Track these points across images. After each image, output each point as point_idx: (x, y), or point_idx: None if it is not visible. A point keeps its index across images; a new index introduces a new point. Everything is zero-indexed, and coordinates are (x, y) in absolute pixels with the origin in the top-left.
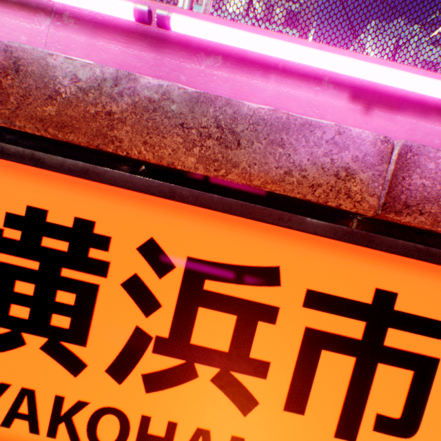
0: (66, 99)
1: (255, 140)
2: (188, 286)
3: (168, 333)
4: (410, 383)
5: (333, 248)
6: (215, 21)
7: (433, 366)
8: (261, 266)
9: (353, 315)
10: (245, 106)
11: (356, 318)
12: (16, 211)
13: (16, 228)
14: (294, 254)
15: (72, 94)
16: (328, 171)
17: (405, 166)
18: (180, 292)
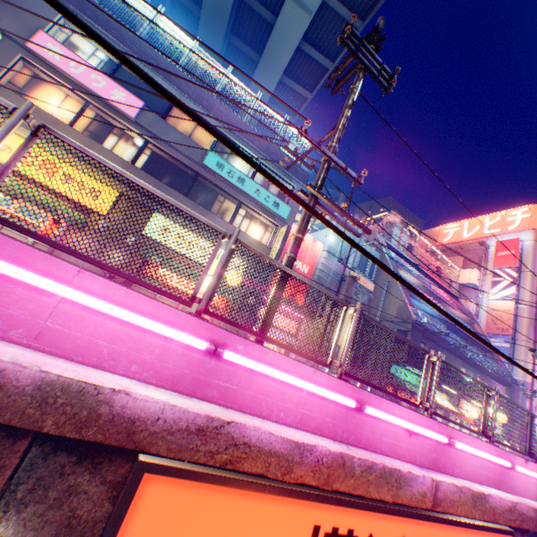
0: (356, 475)
1: (404, 484)
2: None
3: None
4: None
5: (418, 522)
6: (367, 393)
7: None
8: (399, 536)
9: None
10: (402, 471)
11: None
12: (327, 529)
13: None
14: (408, 527)
15: (358, 472)
16: (420, 493)
17: (436, 488)
18: None
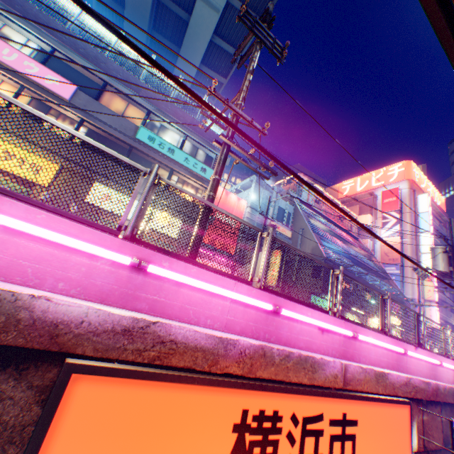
0: (276, 363)
1: (318, 368)
2: (302, 428)
3: (298, 452)
4: (351, 445)
5: (333, 400)
6: (283, 300)
7: (354, 436)
8: (319, 413)
9: (338, 424)
10: (316, 357)
11: (339, 425)
12: (255, 412)
13: (255, 420)
14: (325, 405)
15: (278, 361)
16: (332, 375)
17: (345, 370)
18: (300, 432)
